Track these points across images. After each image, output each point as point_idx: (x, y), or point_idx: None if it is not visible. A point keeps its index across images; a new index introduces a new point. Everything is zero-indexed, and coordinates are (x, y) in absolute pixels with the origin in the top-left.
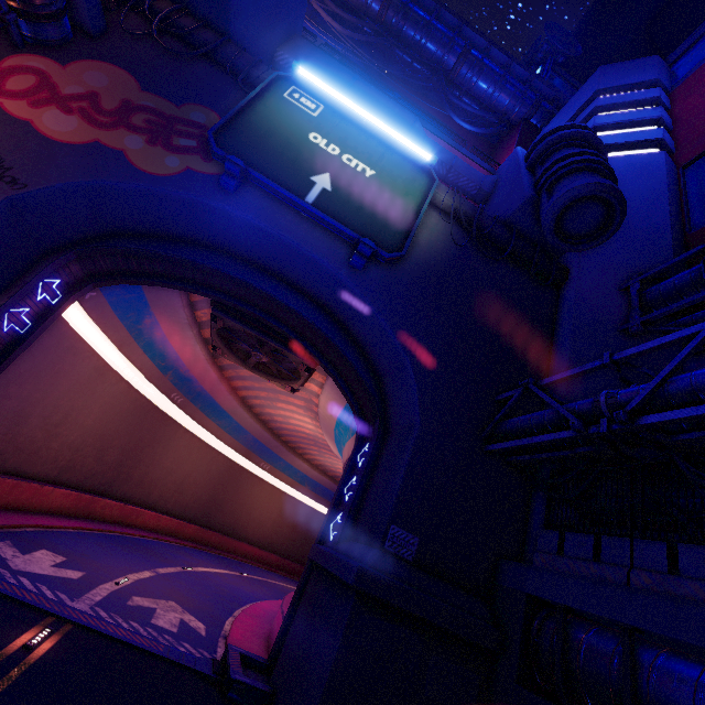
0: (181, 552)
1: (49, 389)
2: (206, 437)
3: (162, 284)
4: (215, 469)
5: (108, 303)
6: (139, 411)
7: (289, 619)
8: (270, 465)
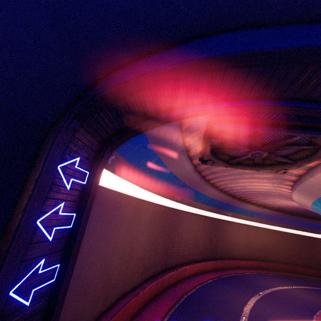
0: (219, 291)
1: (114, 239)
2: (196, 211)
3: (165, 121)
4: (206, 226)
5: (125, 160)
6: (163, 216)
7: None
8: (231, 212)
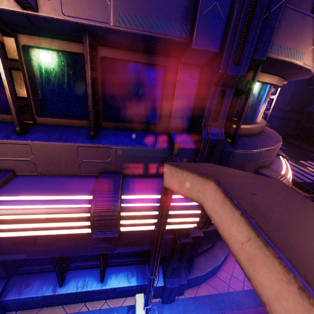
0: None
1: None
2: None
3: None
4: None
5: None
6: None
7: None
8: None
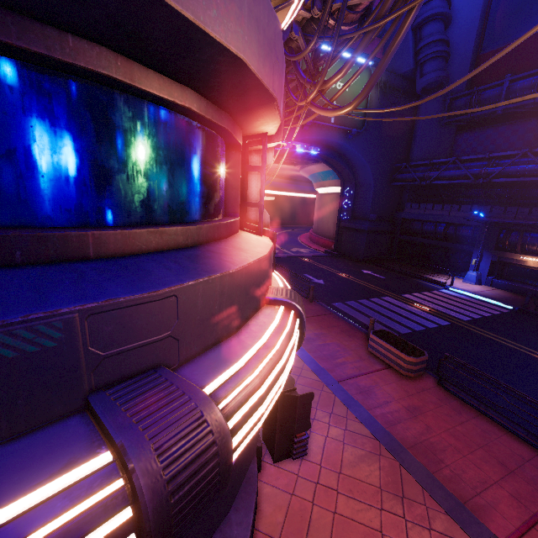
0: None
1: None
2: None
3: None
4: None
5: None
6: None
7: (337, 240)
8: None
